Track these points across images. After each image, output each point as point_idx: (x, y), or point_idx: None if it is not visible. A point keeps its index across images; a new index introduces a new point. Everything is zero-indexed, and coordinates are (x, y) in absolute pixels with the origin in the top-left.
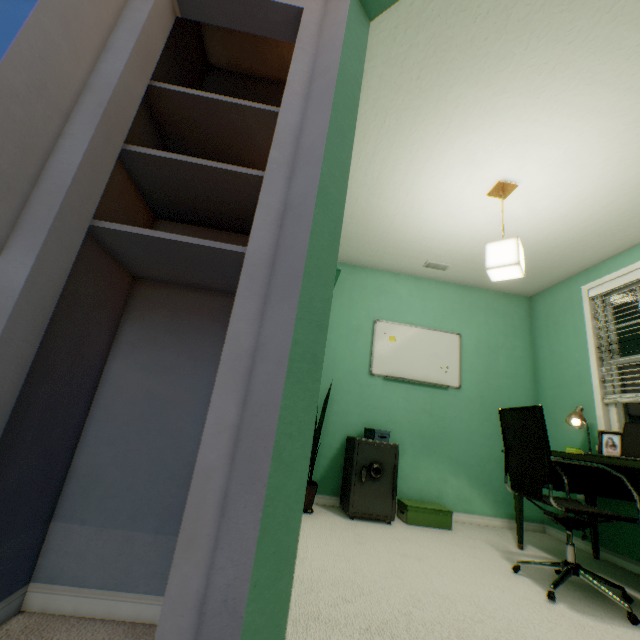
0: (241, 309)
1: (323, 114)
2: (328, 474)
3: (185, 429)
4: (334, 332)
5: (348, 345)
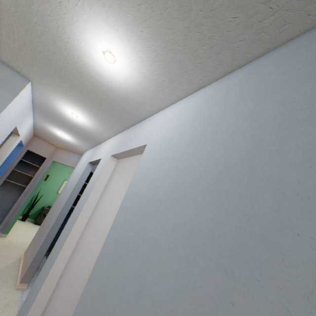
0: (21, 197)
1: (41, 177)
2: (34, 214)
3: (6, 203)
4: (52, 180)
5: (55, 184)
